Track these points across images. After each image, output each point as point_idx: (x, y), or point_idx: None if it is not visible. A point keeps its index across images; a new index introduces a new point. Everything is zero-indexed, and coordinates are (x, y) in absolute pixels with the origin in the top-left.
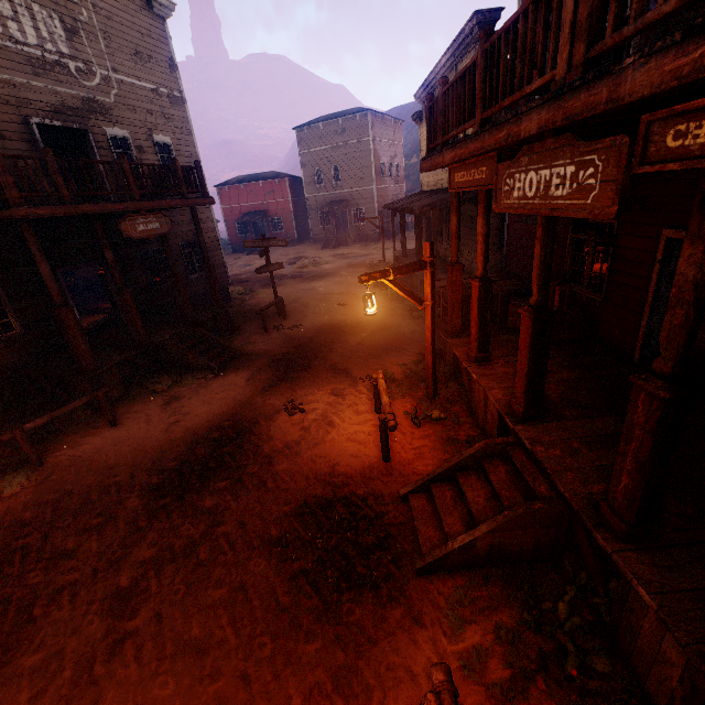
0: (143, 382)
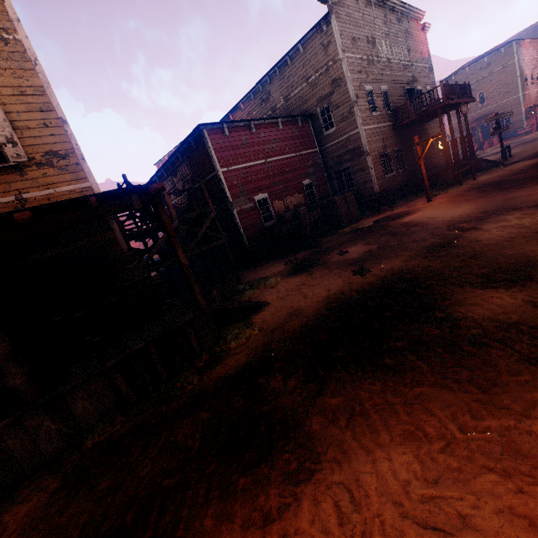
0: (463, 178)
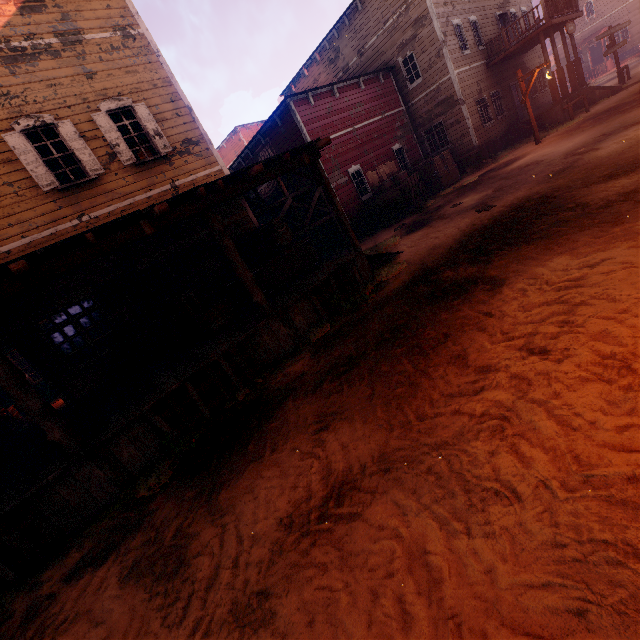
0: (574, 113)
